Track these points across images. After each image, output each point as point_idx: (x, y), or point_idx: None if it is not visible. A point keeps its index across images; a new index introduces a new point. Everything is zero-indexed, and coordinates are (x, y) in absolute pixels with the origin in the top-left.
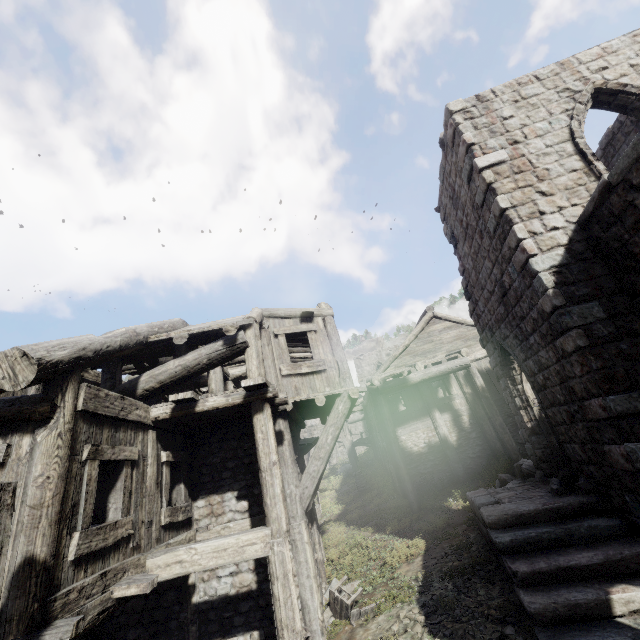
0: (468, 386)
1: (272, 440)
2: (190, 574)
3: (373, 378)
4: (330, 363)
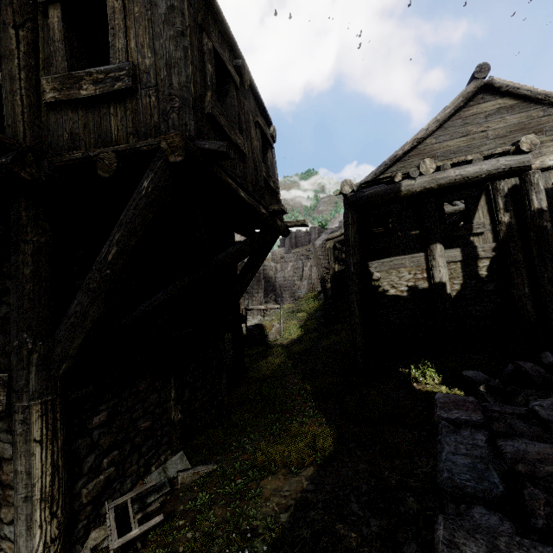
0: (509, 212)
1: None
2: None
3: (343, 182)
4: (147, 75)
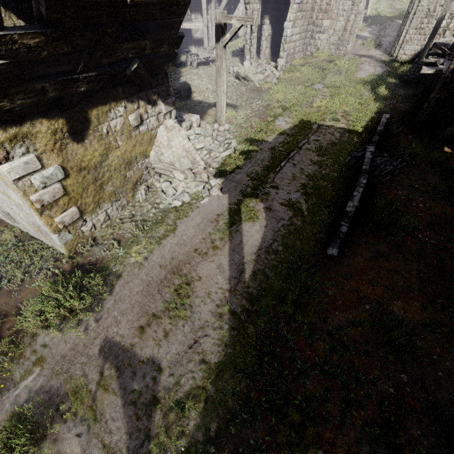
0: None
1: (205, 3)
2: (192, 32)
3: None
4: None
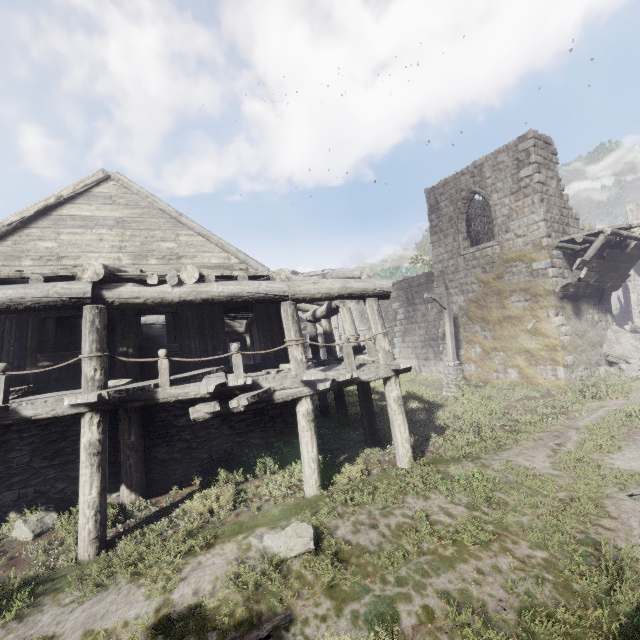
0: None
1: None
2: None
3: None
4: None
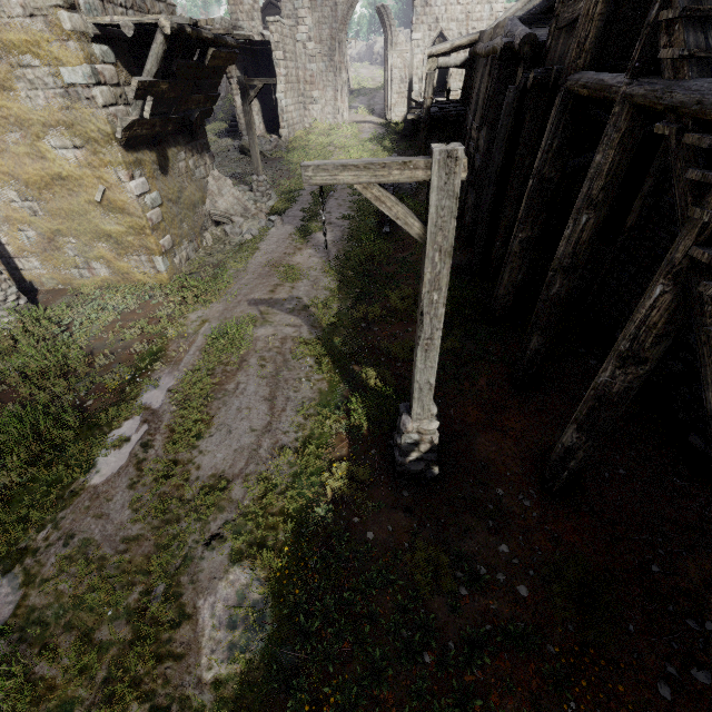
0: None
1: None
2: None
3: None
4: None
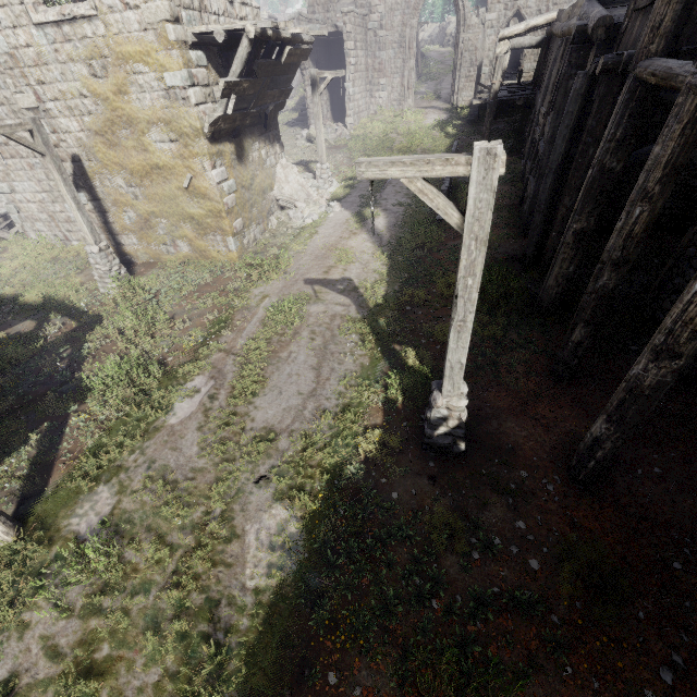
0: None
1: None
2: None
3: None
4: None
